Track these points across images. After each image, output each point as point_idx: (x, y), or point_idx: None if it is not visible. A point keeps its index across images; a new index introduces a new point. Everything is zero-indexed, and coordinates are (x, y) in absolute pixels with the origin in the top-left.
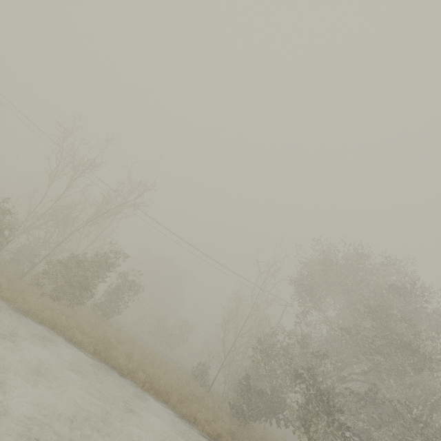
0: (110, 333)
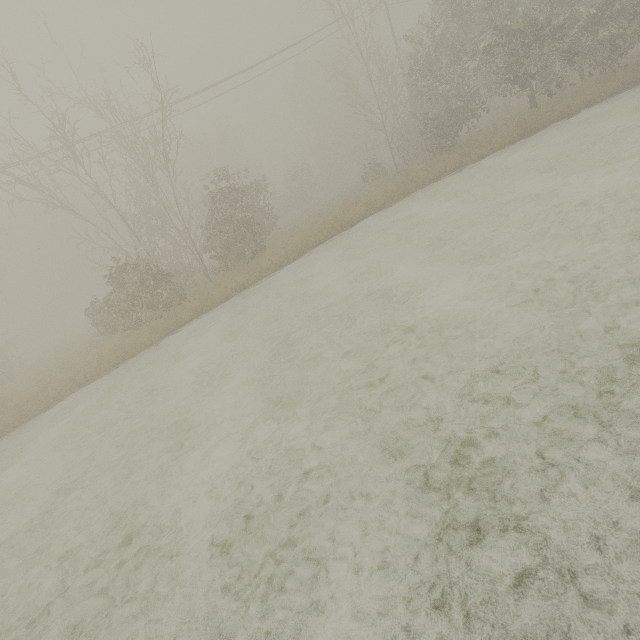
0: (305, 227)
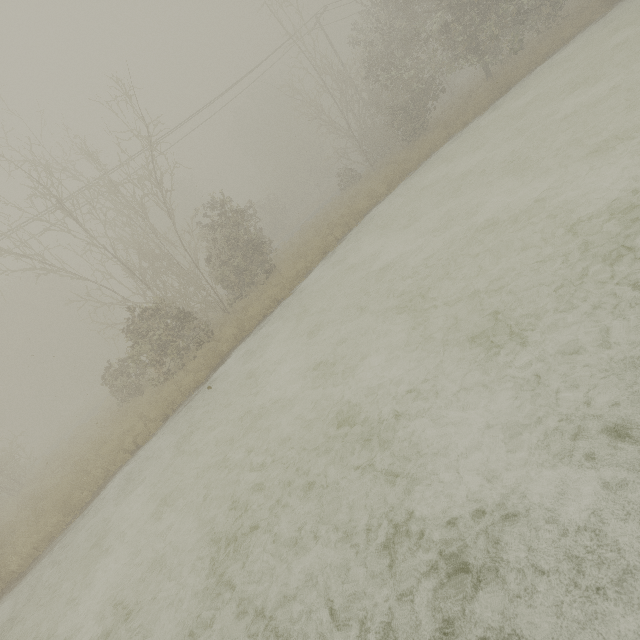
0: (307, 238)
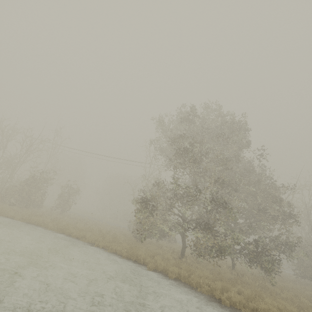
0: (54, 215)
